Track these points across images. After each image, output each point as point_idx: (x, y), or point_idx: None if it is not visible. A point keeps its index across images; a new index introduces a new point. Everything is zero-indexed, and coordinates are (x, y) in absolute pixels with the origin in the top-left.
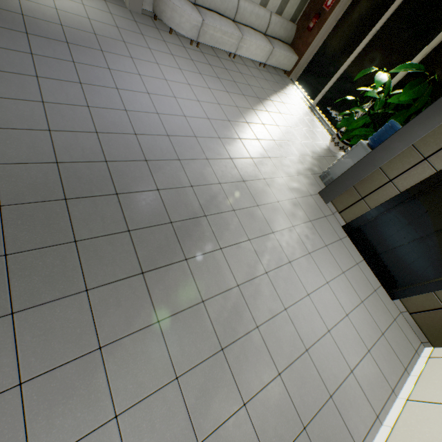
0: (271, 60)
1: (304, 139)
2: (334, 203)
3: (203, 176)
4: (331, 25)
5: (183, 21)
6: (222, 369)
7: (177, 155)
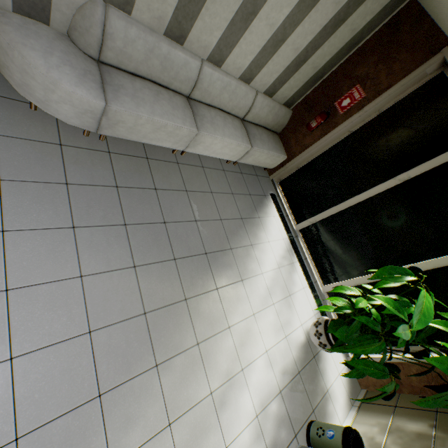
0: (247, 159)
1: (273, 337)
2: None
3: None
4: (342, 134)
5: (54, 98)
6: None
7: None
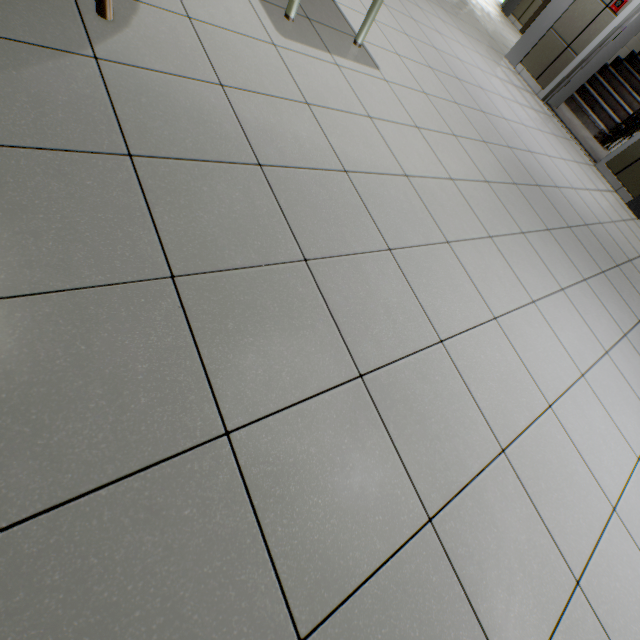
0: None
1: None
2: (514, 14)
3: None
4: None
5: None
6: (465, 7)
7: None
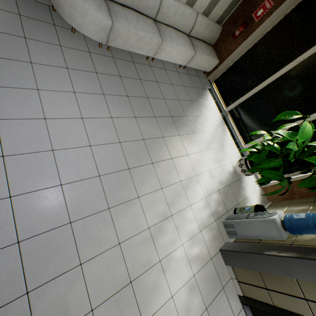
0: (192, 63)
1: (213, 165)
2: (234, 269)
3: (65, 309)
4: (257, 37)
5: (86, 22)
6: None
7: (27, 281)
